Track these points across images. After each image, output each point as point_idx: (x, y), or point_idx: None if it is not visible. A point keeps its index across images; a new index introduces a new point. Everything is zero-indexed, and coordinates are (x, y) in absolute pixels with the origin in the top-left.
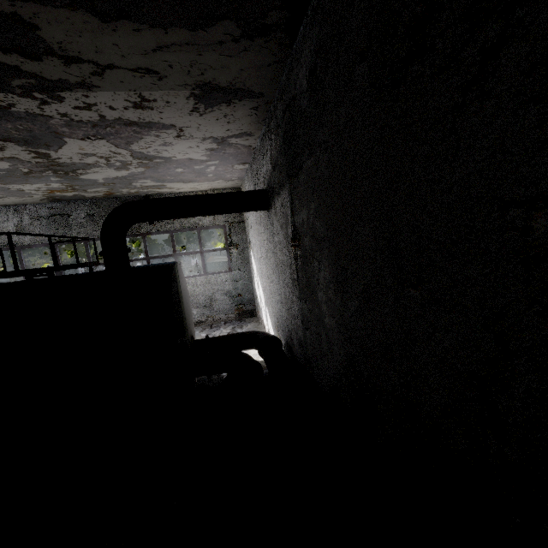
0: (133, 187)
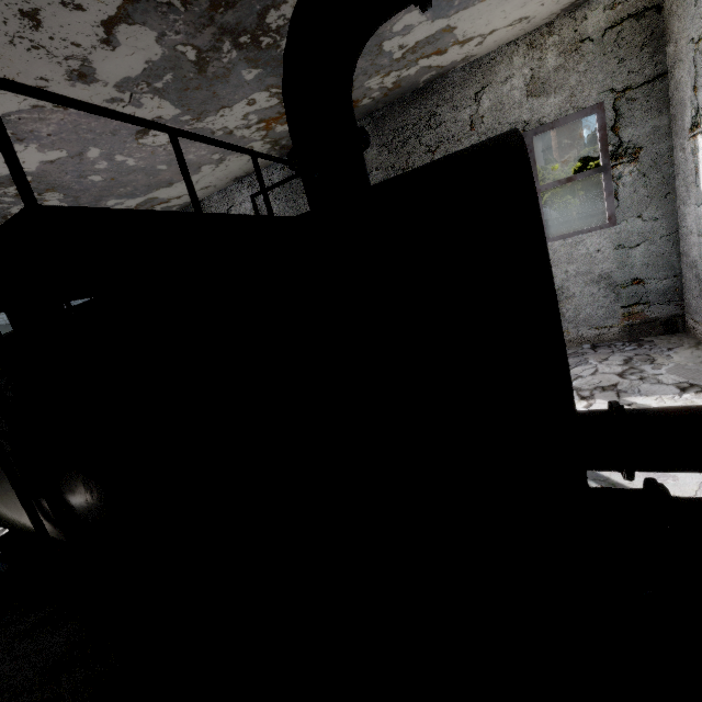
0: (386, 62)
